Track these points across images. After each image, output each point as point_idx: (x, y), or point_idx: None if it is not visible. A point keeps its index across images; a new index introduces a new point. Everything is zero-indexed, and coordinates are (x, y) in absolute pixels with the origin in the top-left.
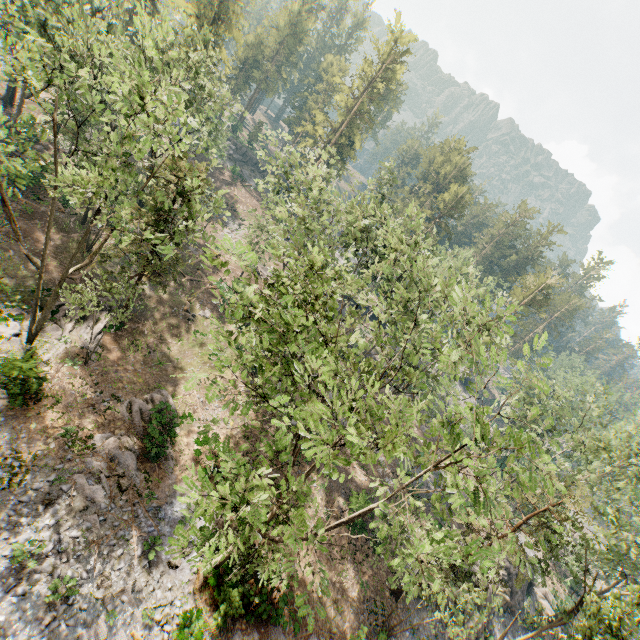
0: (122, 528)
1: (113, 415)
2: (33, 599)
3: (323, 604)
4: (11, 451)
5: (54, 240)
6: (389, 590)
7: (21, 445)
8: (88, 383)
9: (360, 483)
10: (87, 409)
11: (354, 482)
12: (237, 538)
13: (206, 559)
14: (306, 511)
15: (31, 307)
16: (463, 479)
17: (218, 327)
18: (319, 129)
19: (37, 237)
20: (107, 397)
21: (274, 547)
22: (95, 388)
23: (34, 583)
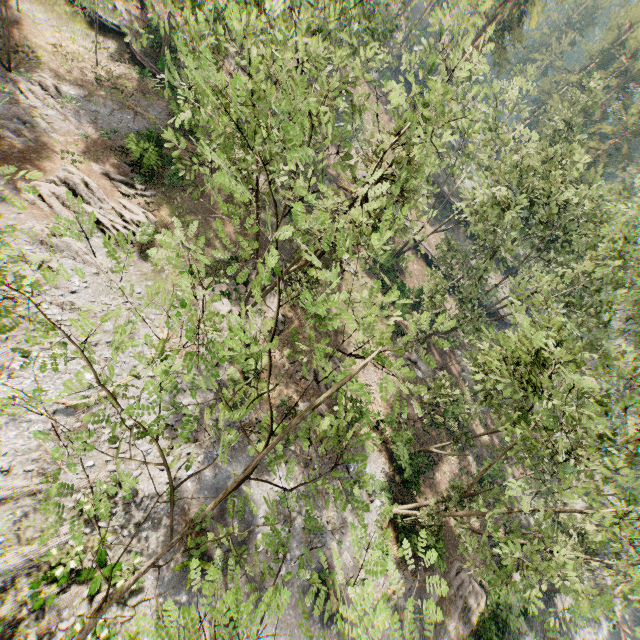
0: (331, 480)
1: (306, 384)
2: (296, 529)
3: (460, 540)
4: (255, 420)
5: (222, 193)
6: (503, 531)
7: (259, 415)
8: (283, 354)
9: (484, 442)
10: (288, 379)
11: (479, 441)
12: (433, 515)
13: (384, 504)
14: (445, 467)
15: (230, 280)
16: (564, 435)
17: (363, 284)
18: (488, 2)
19: (209, 192)
20: (298, 367)
21: (472, 536)
22: (288, 358)
23: (293, 519)
